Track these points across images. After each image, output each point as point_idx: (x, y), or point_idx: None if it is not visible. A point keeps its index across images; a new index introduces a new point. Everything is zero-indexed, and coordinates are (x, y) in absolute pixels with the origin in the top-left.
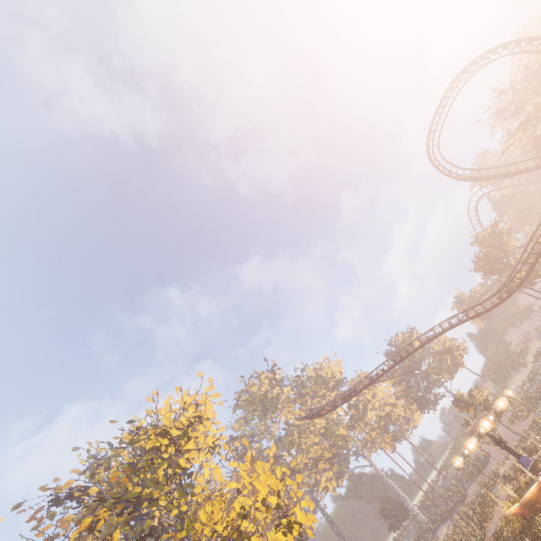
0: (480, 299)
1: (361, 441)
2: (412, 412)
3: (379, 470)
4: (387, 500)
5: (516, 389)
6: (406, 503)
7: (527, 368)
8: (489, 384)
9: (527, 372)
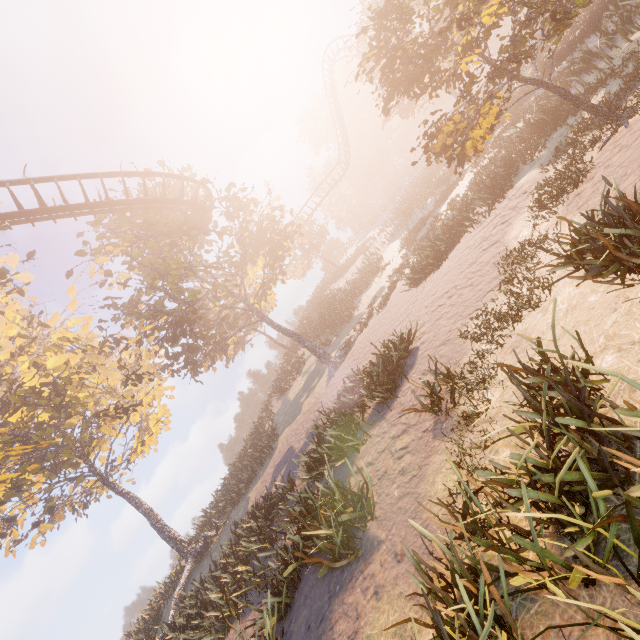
0: (310, 215)
1: None
2: (147, 394)
3: None
4: None
5: (382, 289)
6: None
7: (391, 265)
8: (305, 350)
9: (395, 264)
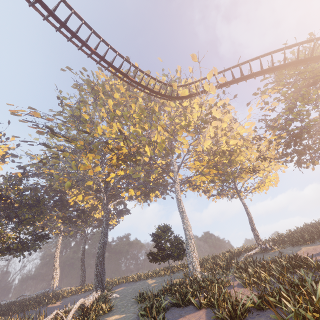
0: None
1: (167, 150)
2: (267, 167)
3: (180, 199)
4: (166, 229)
5: None
6: (187, 244)
7: None
8: None
9: None
